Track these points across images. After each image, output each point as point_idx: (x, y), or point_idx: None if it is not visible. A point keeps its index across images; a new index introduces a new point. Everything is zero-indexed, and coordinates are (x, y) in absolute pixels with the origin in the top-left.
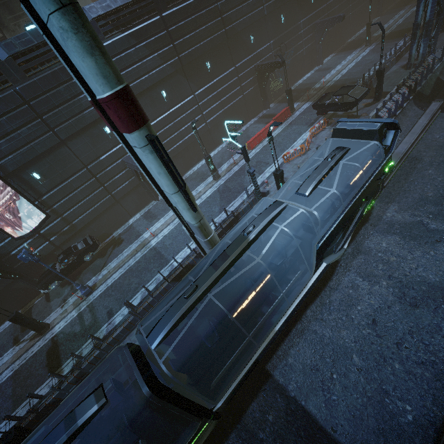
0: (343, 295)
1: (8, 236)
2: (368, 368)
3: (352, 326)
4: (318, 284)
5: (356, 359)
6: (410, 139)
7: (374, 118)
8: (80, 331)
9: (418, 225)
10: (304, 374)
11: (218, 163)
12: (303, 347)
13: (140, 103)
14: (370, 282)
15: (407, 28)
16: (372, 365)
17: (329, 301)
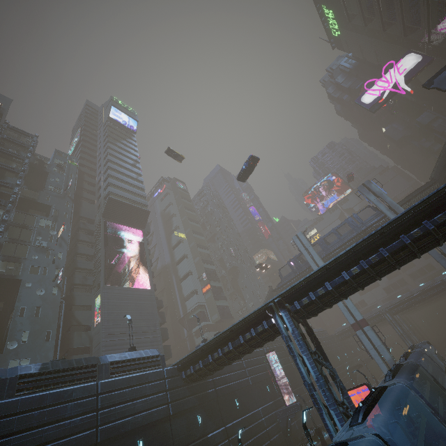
0: None
1: (280, 406)
2: None
3: None
4: None
5: None
6: None
7: None
8: None
9: None
10: None
11: None
12: None
13: None
14: None
15: None
16: None
17: None
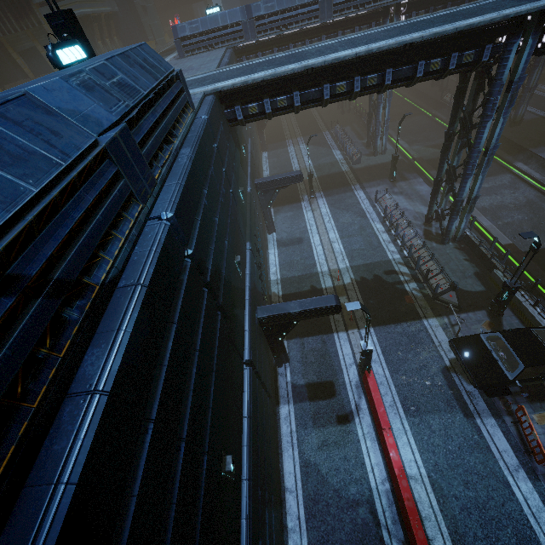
0: None
1: None
2: None
3: None
4: None
5: None
6: None
7: None
8: None
9: None
10: None
11: None
12: None
13: None
14: None
15: (334, 172)
16: None
17: None
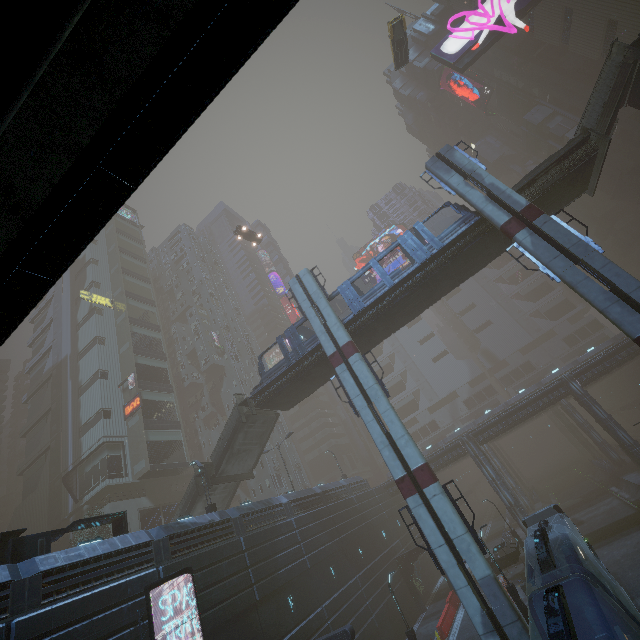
0: None
1: None
2: None
3: None
4: None
5: None
6: None
7: None
8: None
9: None
10: None
11: None
12: None
13: (316, 575)
14: None
15: (498, 530)
16: None
17: None
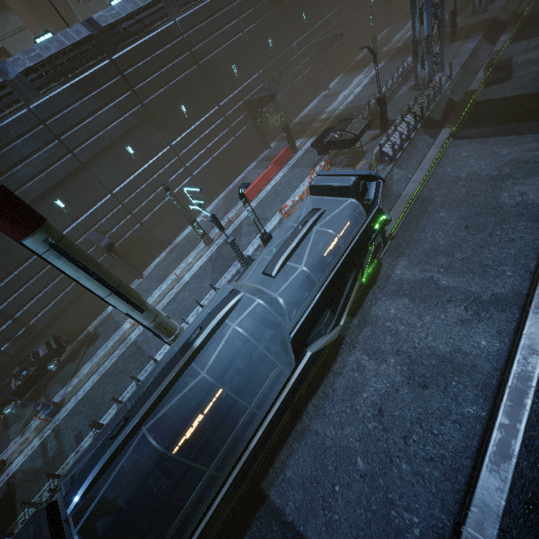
0: (347, 381)
1: None
2: (373, 472)
3: (356, 420)
4: (321, 370)
5: (361, 462)
6: (418, 177)
7: (380, 154)
8: (42, 466)
9: (429, 283)
10: (304, 490)
11: (211, 223)
12: (303, 454)
13: (100, 164)
14: (377, 361)
15: None
16: (378, 469)
17: (332, 390)
